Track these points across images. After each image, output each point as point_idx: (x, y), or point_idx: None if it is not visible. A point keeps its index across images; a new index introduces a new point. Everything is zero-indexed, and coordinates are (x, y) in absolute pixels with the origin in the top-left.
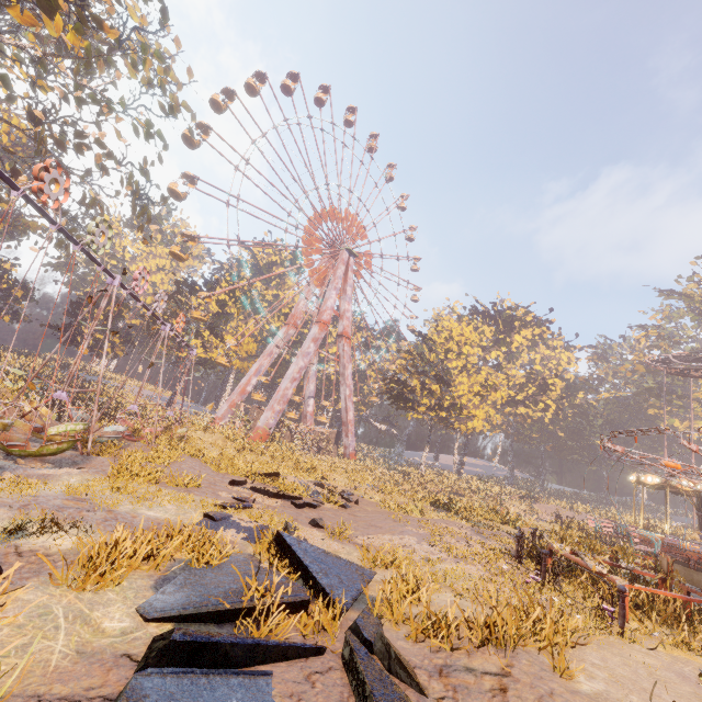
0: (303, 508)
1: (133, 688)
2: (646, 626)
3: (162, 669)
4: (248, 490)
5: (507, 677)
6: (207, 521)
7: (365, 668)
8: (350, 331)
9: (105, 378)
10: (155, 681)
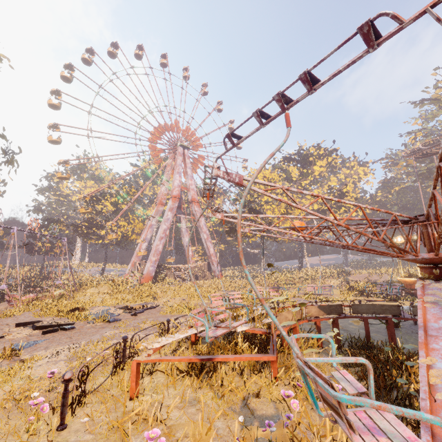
0: (50, 333)
1: None
2: (142, 401)
3: None
4: (26, 328)
5: None
6: None
7: None
8: (197, 197)
9: (73, 268)
10: None
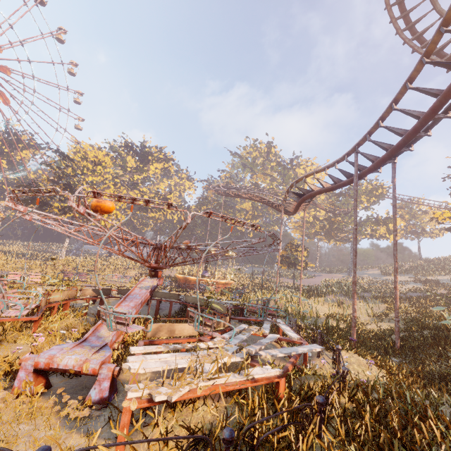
0: None
1: None
2: None
3: None
4: None
5: None
6: None
7: None
8: None
9: None
10: None
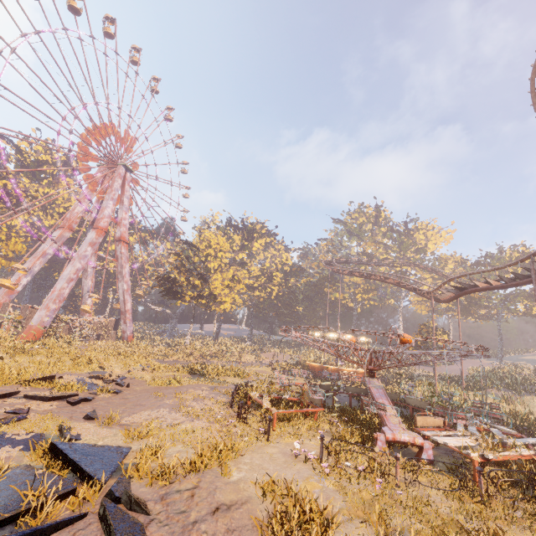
0: (78, 404)
1: None
2: (282, 430)
3: None
4: (22, 399)
5: (196, 488)
6: None
7: (112, 516)
8: (127, 236)
9: None
10: None
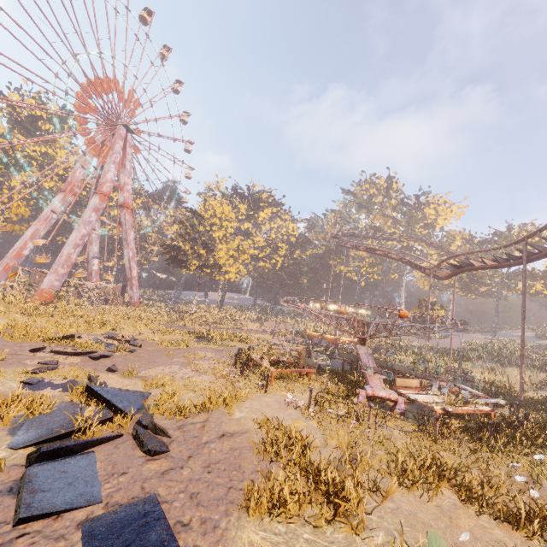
0: (99, 359)
1: (29, 473)
2: (279, 386)
3: (40, 463)
4: (49, 354)
5: (207, 422)
6: (26, 386)
7: (143, 436)
8: (131, 202)
9: None
10: (39, 468)
